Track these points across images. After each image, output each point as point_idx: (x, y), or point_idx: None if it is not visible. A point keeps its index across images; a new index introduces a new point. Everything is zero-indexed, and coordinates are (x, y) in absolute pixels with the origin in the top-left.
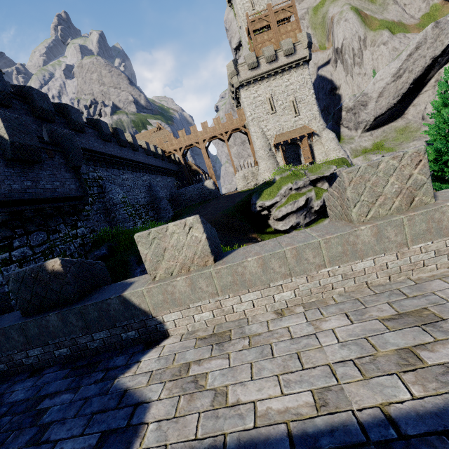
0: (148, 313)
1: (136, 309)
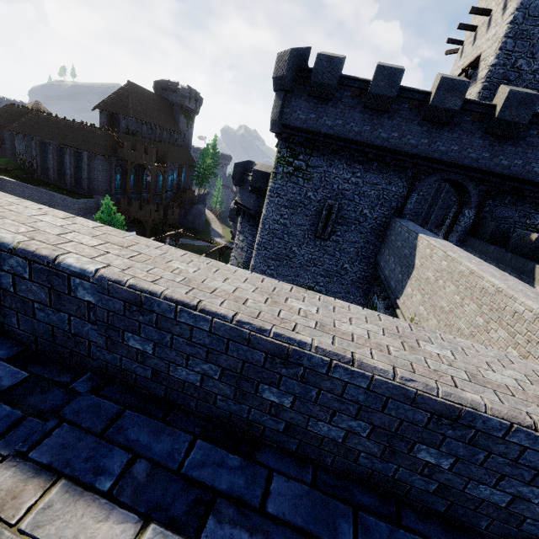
0: (534, 280)
1: (533, 274)
